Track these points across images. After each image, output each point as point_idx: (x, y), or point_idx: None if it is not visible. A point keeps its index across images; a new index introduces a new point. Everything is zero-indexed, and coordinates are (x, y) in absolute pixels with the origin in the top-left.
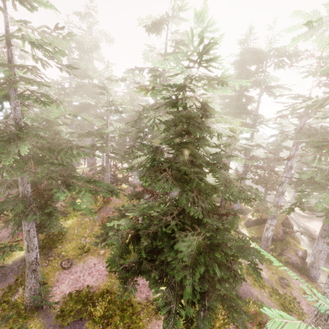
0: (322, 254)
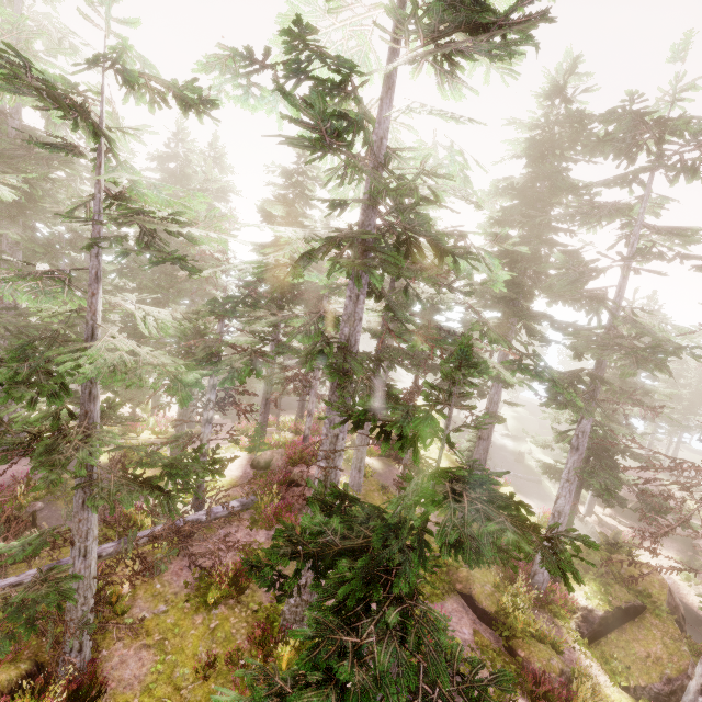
0: None
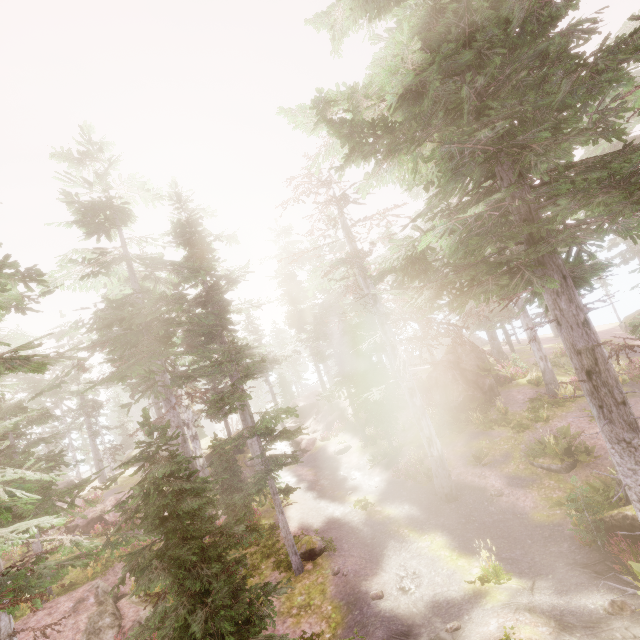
0: (254, 446)
